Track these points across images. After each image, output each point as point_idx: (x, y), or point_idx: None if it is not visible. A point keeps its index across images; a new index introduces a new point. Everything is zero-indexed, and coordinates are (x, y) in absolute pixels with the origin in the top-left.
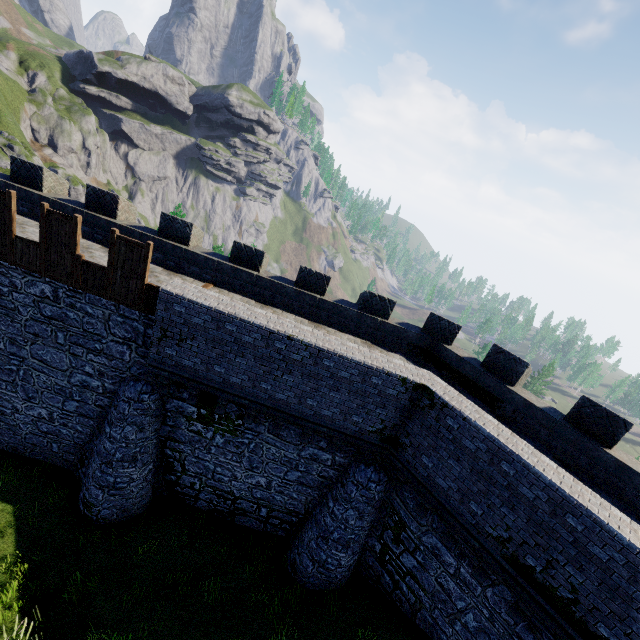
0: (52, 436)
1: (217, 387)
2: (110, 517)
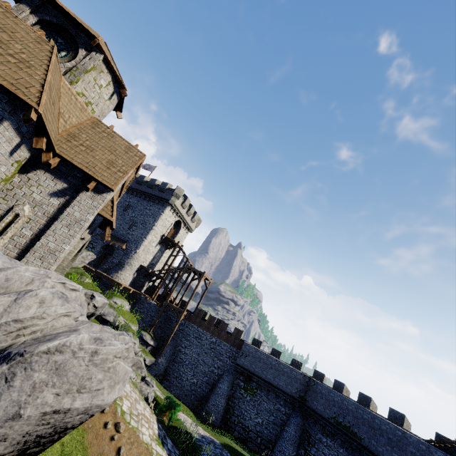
0: (194, 391)
1: (253, 372)
2: (213, 419)
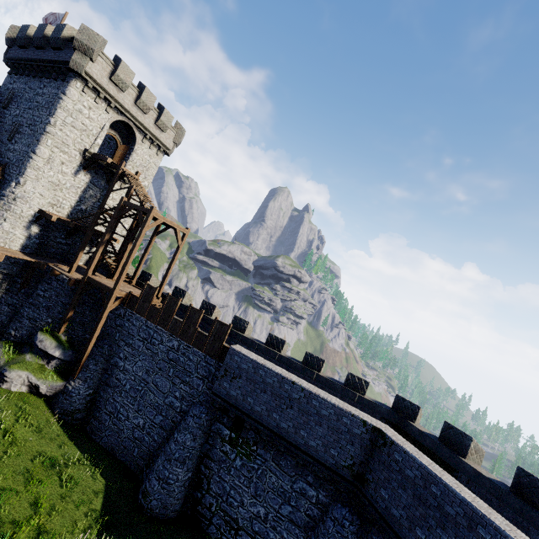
0: (138, 441)
1: (246, 412)
2: (155, 509)
